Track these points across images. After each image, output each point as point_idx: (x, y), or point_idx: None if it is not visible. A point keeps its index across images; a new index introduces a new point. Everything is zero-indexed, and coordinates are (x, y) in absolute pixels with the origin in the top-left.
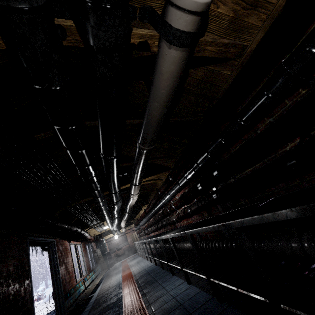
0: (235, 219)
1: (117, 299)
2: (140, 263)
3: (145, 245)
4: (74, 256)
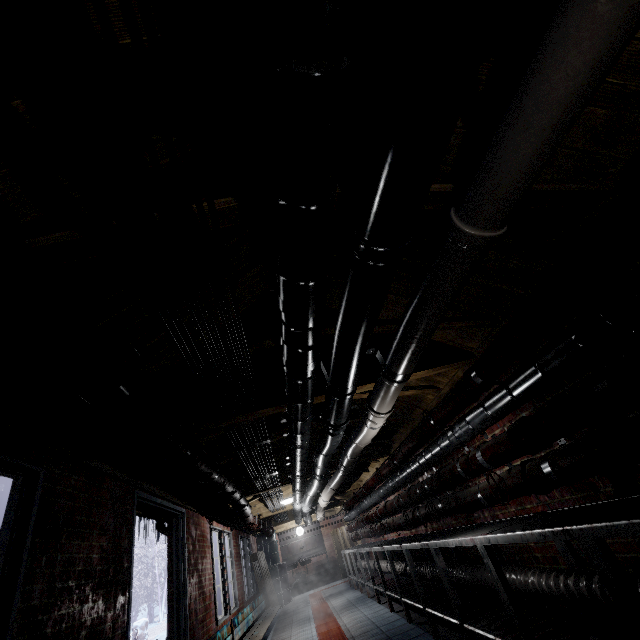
0: None
1: None
2: (359, 606)
3: (378, 562)
4: (215, 557)
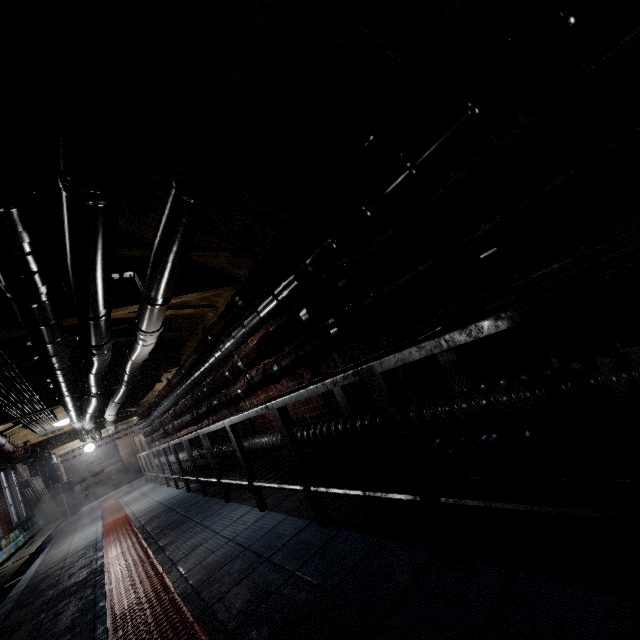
0: (382, 358)
1: (91, 572)
2: (150, 494)
3: (166, 456)
4: None
